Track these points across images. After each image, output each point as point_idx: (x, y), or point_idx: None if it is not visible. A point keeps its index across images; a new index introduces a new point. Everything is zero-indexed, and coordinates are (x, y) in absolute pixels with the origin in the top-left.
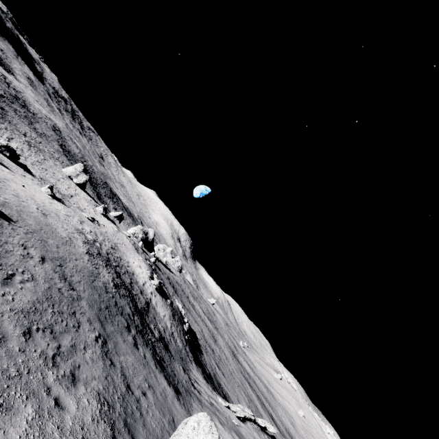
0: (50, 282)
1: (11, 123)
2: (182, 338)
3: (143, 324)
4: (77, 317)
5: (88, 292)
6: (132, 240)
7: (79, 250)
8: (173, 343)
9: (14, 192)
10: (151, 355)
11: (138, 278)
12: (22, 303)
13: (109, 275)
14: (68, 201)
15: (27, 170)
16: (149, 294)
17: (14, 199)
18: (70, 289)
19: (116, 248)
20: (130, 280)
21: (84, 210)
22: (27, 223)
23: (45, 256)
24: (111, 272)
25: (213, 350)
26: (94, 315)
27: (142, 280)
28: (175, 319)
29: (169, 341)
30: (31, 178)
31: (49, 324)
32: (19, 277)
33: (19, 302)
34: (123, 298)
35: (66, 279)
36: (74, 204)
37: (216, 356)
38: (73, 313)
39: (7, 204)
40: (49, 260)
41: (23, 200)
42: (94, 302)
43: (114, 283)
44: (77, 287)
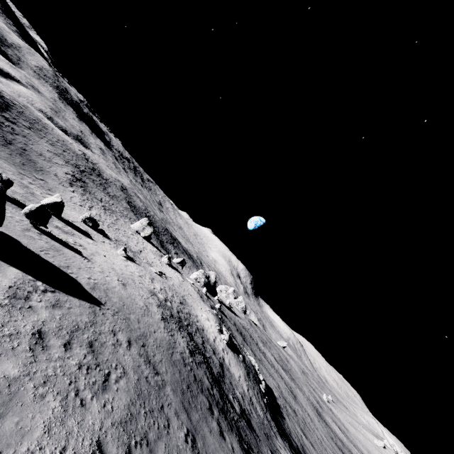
0: (138, 371)
1: (91, 192)
2: (260, 403)
3: (222, 396)
4: (166, 412)
5: (170, 372)
6: (196, 287)
7: (155, 317)
8: (254, 414)
9: (99, 268)
10: (238, 444)
11: (208, 334)
12: (119, 411)
13: (183, 340)
14: (138, 258)
15: (105, 235)
16: (221, 352)
17: (101, 277)
18: (155, 373)
19: (184, 302)
20: (202, 339)
21: (151, 264)
22: (113, 302)
23: (130, 337)
24: (184, 336)
25: (295, 410)
26: (179, 403)
27: (212, 335)
28: (250, 378)
29: (250, 414)
30: (108, 243)
31: (144, 431)
32: (114, 375)
33: (117, 410)
34: (199, 367)
35: (150, 362)
36: (143, 259)
37: (299, 419)
38: (161, 407)
39: (97, 286)
40: (134, 343)
41: (107, 275)
42: (176, 383)
43: (189, 350)
44: (160, 369)
